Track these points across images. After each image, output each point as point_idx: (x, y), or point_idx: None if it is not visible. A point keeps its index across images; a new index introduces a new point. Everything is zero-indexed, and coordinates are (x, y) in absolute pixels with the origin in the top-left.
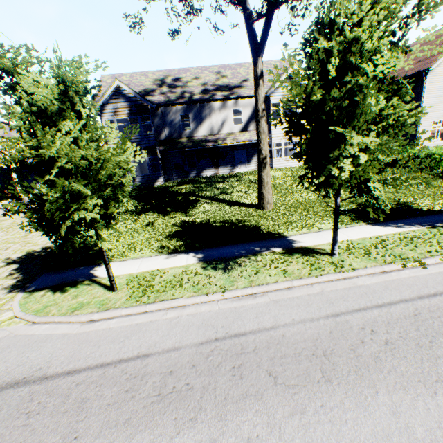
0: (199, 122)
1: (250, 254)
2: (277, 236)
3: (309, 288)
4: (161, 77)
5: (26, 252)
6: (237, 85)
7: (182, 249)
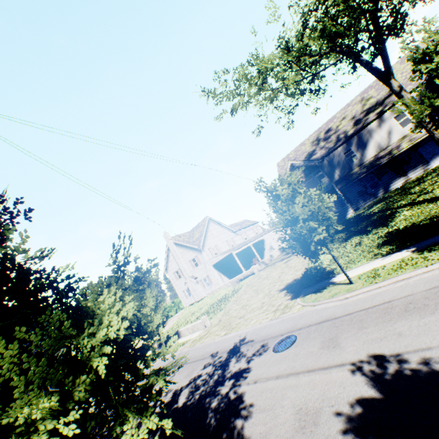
0: (362, 149)
1: None
2: None
3: None
4: (315, 138)
5: (285, 284)
6: (385, 96)
7: (393, 250)
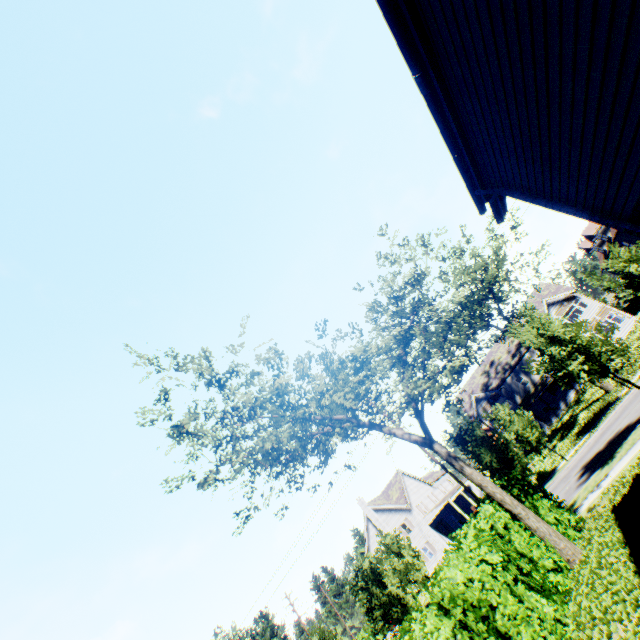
0: (528, 374)
1: (604, 415)
2: (615, 399)
3: (620, 407)
4: (482, 370)
5: None
6: None
7: (581, 438)
